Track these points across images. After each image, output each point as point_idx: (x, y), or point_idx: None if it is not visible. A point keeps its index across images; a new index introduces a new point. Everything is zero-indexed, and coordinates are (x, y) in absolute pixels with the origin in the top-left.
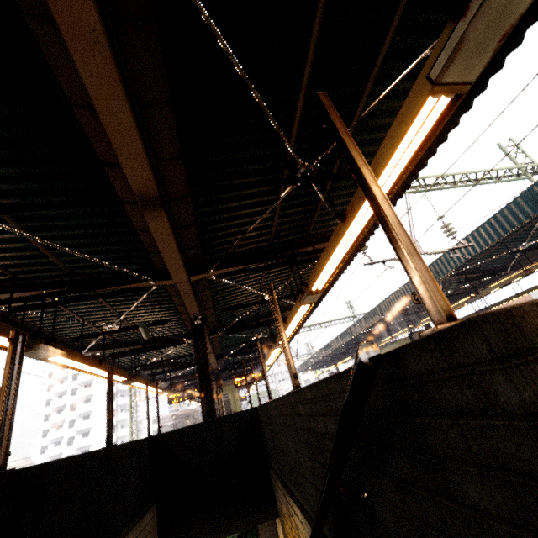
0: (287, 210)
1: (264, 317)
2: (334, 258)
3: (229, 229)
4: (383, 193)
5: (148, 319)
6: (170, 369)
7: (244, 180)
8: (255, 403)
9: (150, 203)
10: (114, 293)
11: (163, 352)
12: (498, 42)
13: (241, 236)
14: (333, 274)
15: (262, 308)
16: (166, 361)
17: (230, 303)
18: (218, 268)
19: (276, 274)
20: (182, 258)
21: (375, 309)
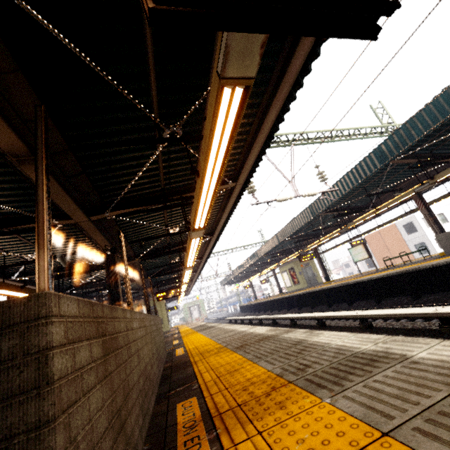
0: (171, 162)
1: (175, 246)
2: (202, 204)
3: (121, 177)
4: (45, 198)
5: (69, 250)
6: (101, 288)
7: (121, 137)
8: (186, 311)
9: (23, 159)
10: (21, 231)
11: (93, 275)
12: (261, 48)
13: (128, 184)
14: (207, 216)
15: (173, 238)
16: (94, 283)
17: (142, 235)
18: (115, 210)
19: (177, 212)
20: (75, 202)
21: (274, 237)
